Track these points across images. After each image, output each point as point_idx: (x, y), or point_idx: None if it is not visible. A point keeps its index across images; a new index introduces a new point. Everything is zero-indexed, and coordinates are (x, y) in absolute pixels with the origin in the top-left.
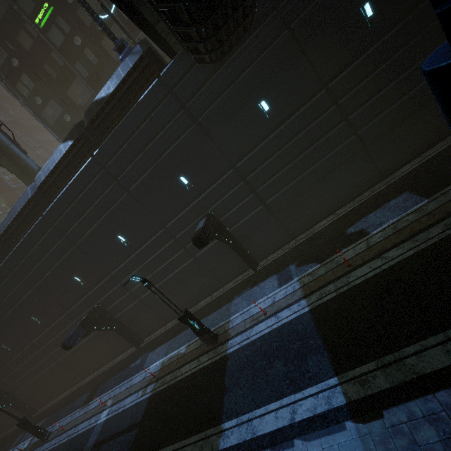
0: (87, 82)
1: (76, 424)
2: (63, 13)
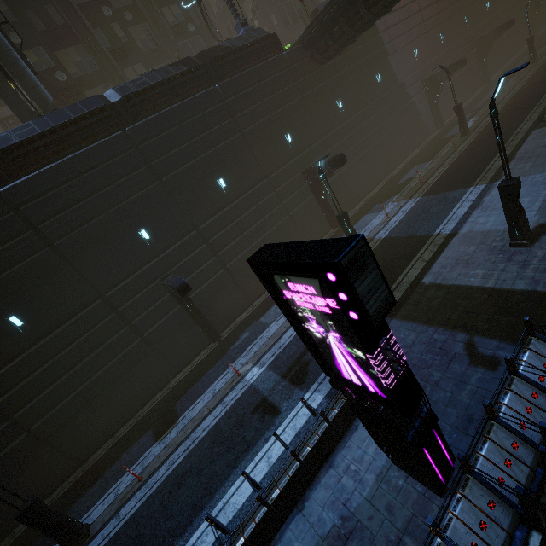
0: (110, 51)
1: (183, 439)
2: None
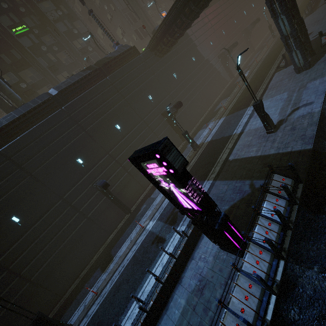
0: (48, 68)
1: (117, 267)
2: (36, 34)
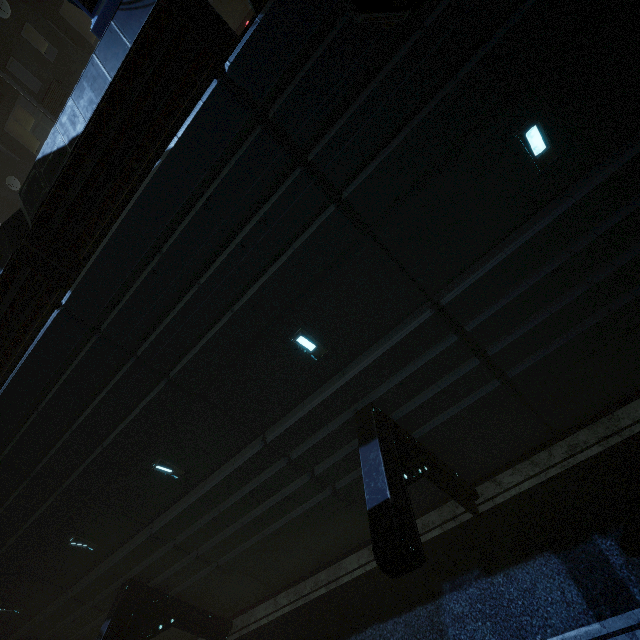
0: (42, 102)
1: None
2: None
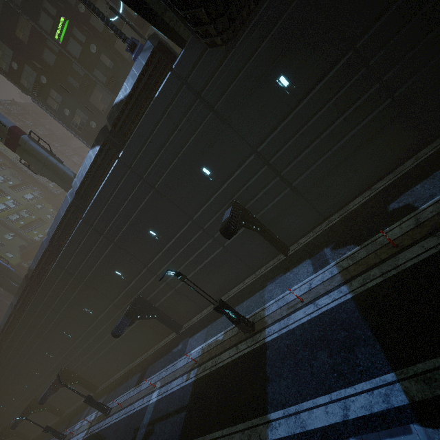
0: (106, 87)
1: (132, 402)
2: (78, 24)
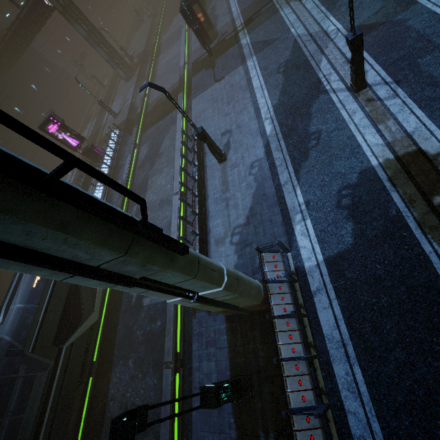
0: None
1: None
2: None
